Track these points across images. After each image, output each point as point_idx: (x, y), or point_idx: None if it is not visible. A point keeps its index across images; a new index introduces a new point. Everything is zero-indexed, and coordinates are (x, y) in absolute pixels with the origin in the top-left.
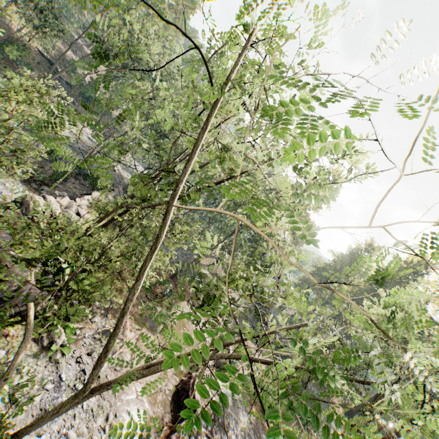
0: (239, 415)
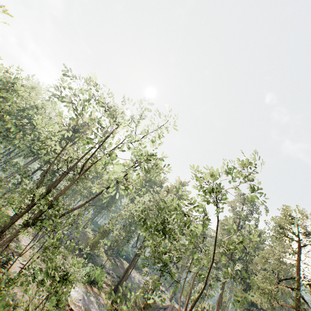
0: (91, 299)
